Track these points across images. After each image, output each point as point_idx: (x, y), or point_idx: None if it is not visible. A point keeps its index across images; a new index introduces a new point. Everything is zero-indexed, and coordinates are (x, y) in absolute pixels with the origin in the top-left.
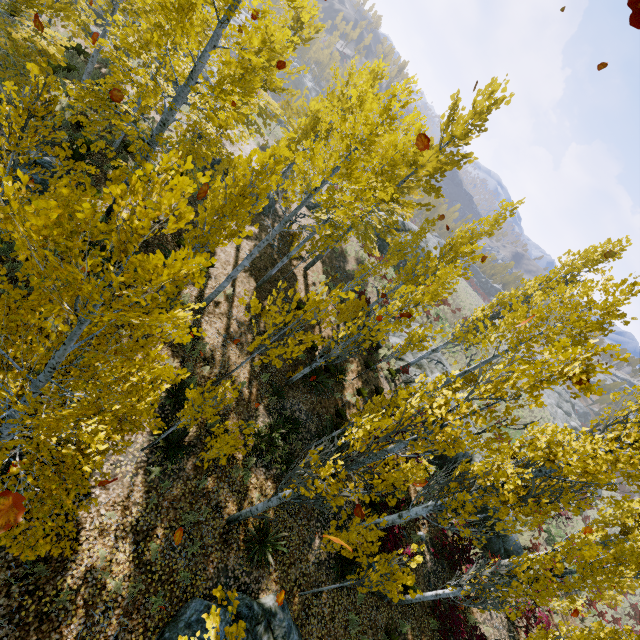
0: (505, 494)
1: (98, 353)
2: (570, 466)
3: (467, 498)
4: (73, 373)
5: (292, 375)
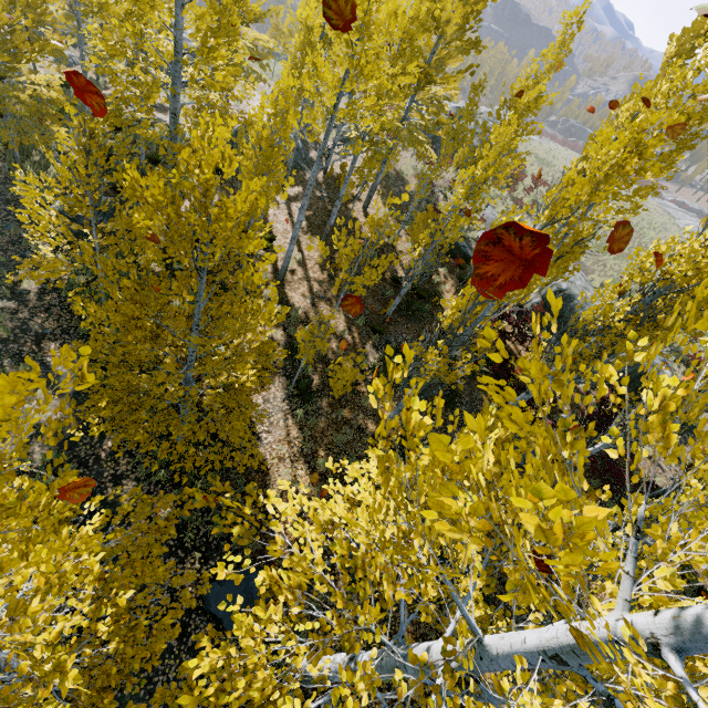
0: (622, 330)
1: (220, 302)
2: (685, 275)
3: (582, 346)
4: (210, 335)
5: (386, 311)
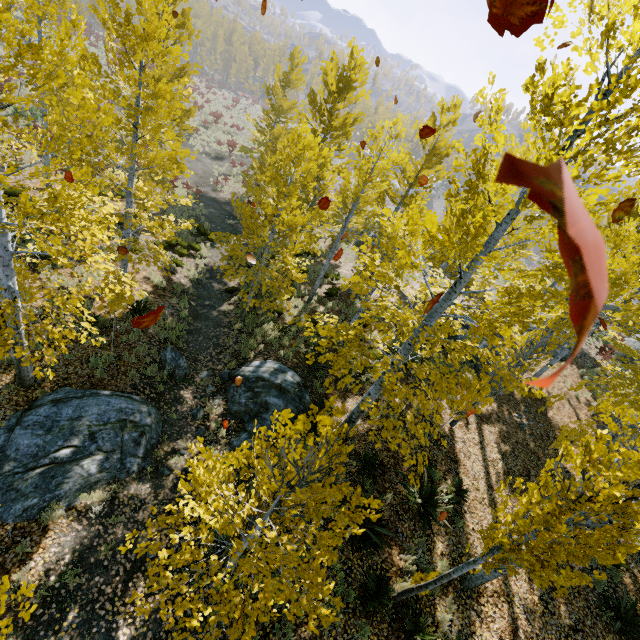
0: None
1: None
2: None
3: None
4: None
5: None
